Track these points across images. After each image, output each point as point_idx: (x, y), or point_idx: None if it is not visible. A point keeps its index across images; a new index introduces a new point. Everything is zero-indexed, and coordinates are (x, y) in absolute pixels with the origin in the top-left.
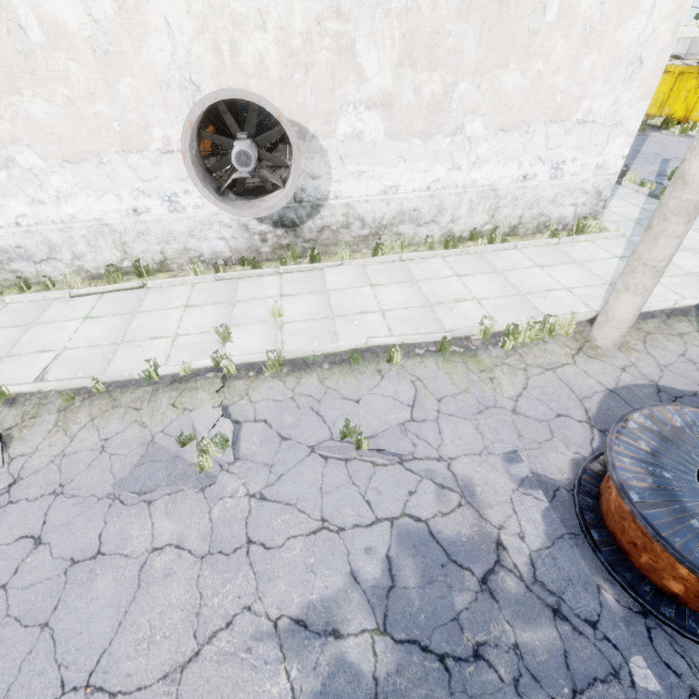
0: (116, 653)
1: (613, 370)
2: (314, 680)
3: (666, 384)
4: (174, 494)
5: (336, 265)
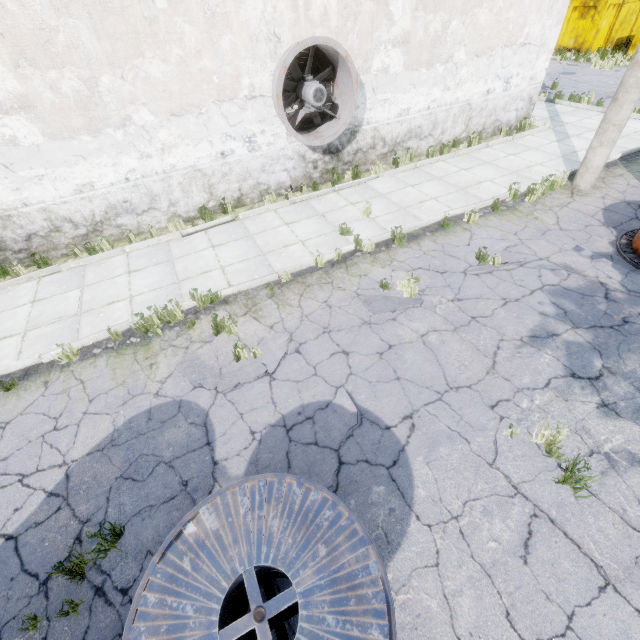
0: (451, 375)
1: (598, 200)
2: (561, 352)
3: (630, 200)
4: (404, 312)
5: (374, 178)
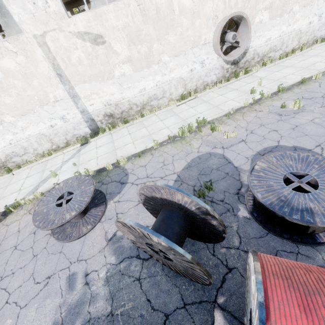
0: None
1: None
2: None
3: None
4: (297, 114)
5: (255, 72)
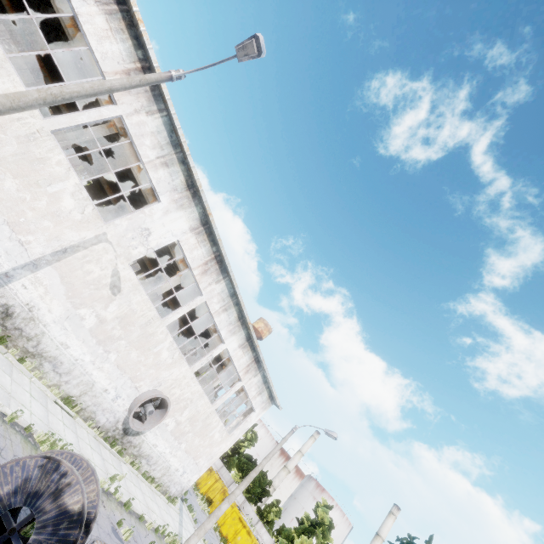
0: None
1: None
2: None
3: None
4: None
5: (124, 462)
